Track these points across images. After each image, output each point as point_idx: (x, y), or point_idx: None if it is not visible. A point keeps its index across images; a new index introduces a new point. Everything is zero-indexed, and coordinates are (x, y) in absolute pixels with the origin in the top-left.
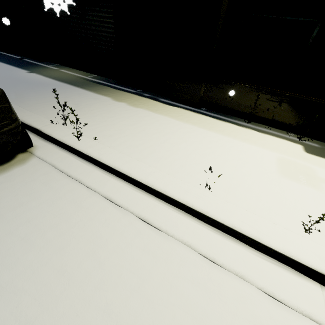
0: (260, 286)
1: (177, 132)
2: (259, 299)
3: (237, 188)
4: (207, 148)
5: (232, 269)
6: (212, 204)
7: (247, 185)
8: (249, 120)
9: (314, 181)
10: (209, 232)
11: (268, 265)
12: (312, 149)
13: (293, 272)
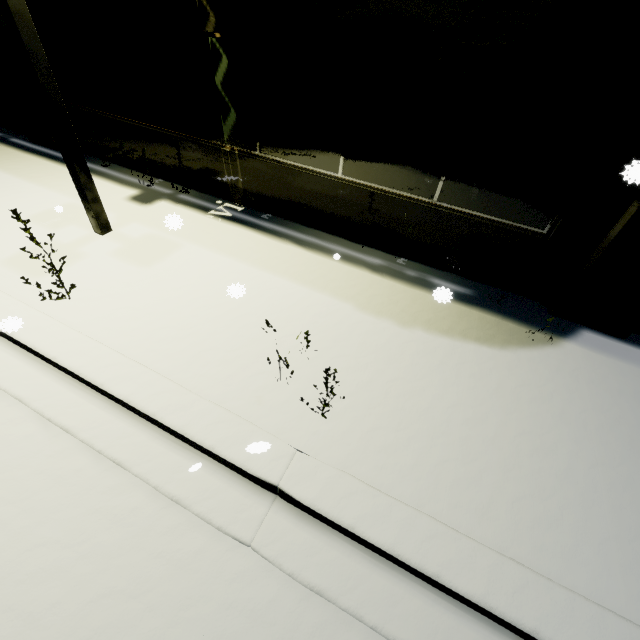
0: None
1: None
2: None
3: None
4: None
5: None
6: None
7: None
8: (120, 164)
9: (67, 222)
10: None
11: None
12: (147, 195)
13: None
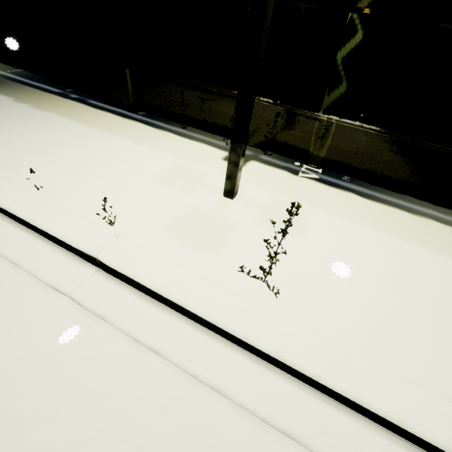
0: (27, 269)
1: (67, 137)
2: (21, 280)
3: (80, 190)
4: (91, 153)
5: (10, 258)
6: (21, 202)
7: (97, 187)
8: (191, 126)
9: (192, 185)
10: (15, 230)
11: (55, 255)
12: None
13: (79, 260)
